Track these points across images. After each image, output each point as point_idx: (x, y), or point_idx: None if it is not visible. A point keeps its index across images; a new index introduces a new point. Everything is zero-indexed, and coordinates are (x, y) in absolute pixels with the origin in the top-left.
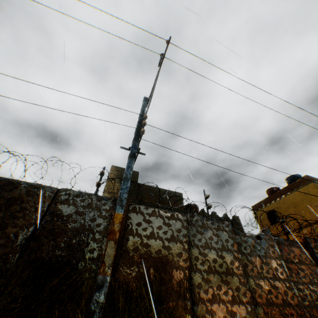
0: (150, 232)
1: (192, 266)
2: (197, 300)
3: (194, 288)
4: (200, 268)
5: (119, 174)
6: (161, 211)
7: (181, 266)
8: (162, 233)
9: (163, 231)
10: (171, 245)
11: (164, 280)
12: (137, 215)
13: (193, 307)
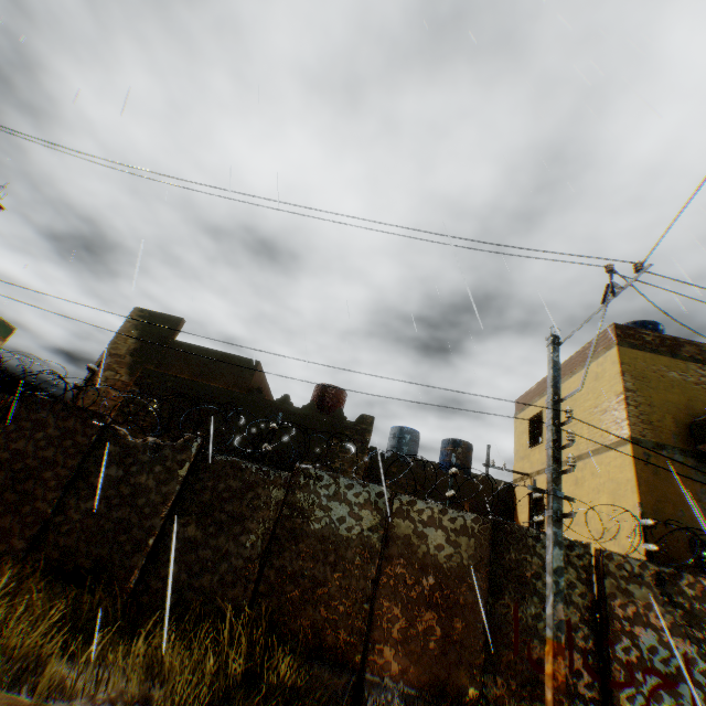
0: None
1: None
2: None
3: None
4: None
5: (142, 323)
6: None
7: None
8: None
9: None
10: None
11: None
12: None
13: None
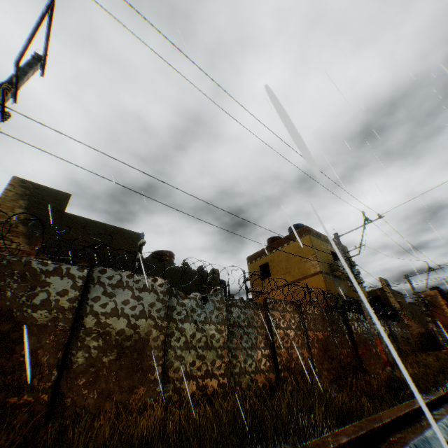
0: None
1: (75, 343)
2: (65, 390)
3: (67, 373)
4: (90, 344)
5: (28, 194)
6: (36, 263)
7: (50, 344)
8: (25, 297)
9: (29, 294)
10: (39, 315)
11: (5, 369)
12: None
13: (56, 399)
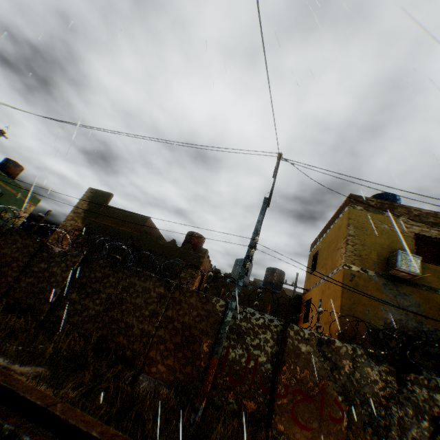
0: None
1: None
2: None
3: None
4: None
5: (92, 196)
6: None
7: None
8: None
9: None
10: None
11: None
12: None
13: None
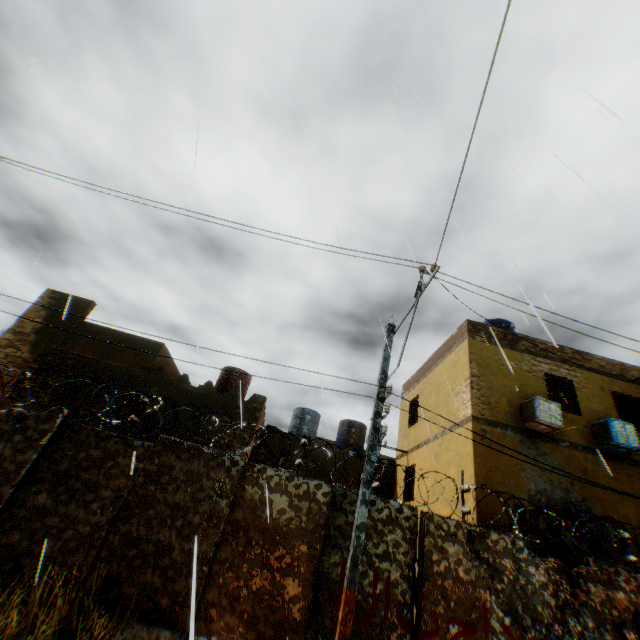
0: None
1: None
2: None
3: None
4: None
5: (53, 304)
6: None
7: None
8: None
9: None
10: None
11: None
12: None
13: None
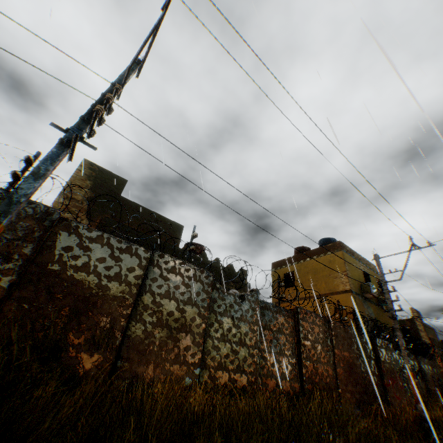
0: (83, 263)
1: (135, 315)
2: (125, 355)
3: (127, 341)
4: (146, 319)
5: (93, 176)
6: (113, 240)
7: (117, 312)
8: (103, 267)
9: (106, 266)
10: (112, 285)
11: (84, 326)
12: (69, 236)
13: (117, 361)
